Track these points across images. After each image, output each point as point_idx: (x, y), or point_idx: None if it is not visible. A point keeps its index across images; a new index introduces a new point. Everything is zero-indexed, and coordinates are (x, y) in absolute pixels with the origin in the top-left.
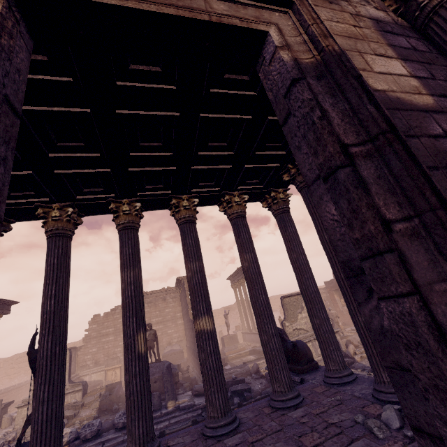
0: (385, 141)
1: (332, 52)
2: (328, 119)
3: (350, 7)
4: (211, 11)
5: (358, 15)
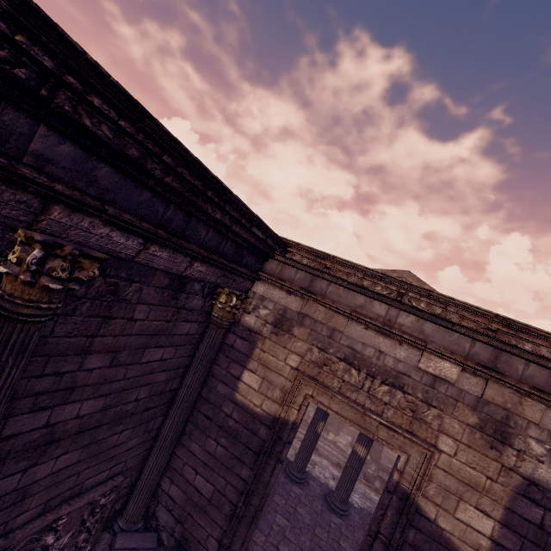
0: (389, 548)
1: (411, 499)
2: (383, 518)
3: (514, 458)
4: (376, 435)
5: (512, 469)
